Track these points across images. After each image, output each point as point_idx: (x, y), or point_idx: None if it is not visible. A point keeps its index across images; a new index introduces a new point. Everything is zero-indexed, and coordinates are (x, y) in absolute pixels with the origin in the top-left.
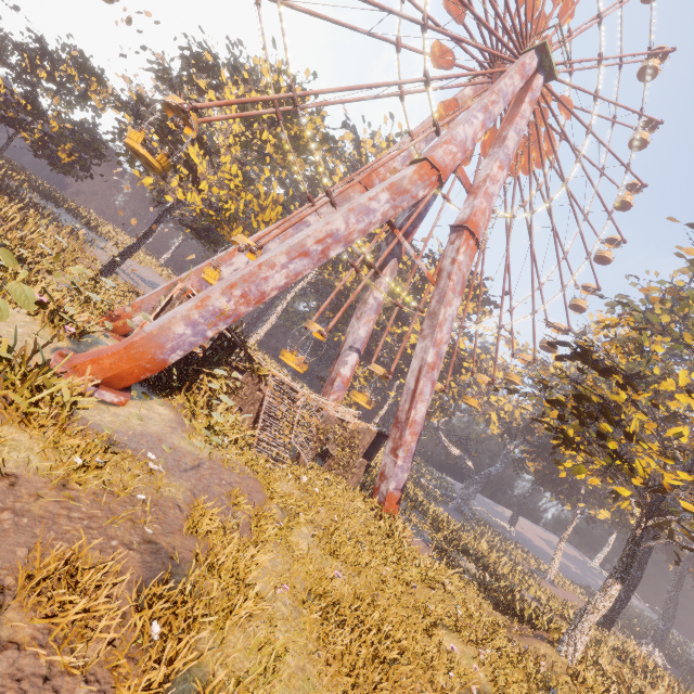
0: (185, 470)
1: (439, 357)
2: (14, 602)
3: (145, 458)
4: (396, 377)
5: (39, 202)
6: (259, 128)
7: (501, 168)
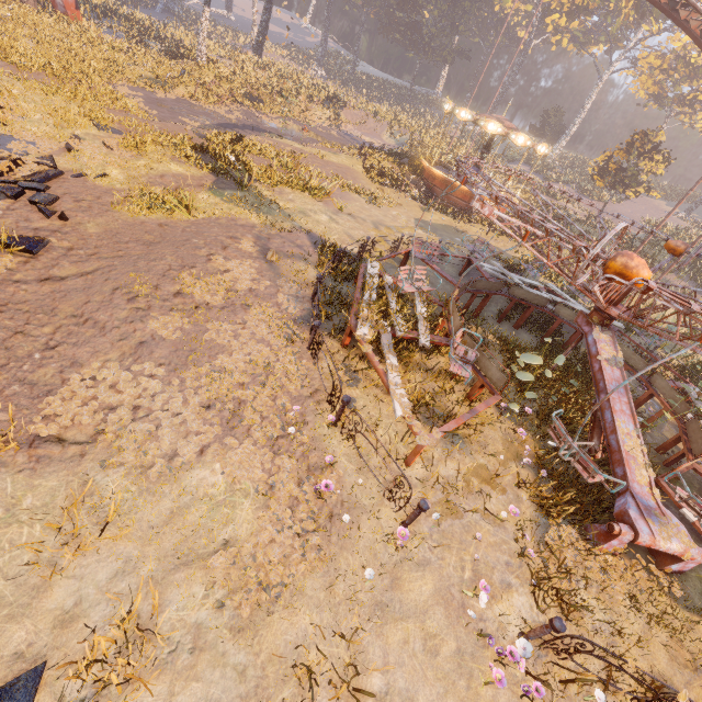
0: None
1: None
2: None
3: None
4: None
5: None
6: None
7: None
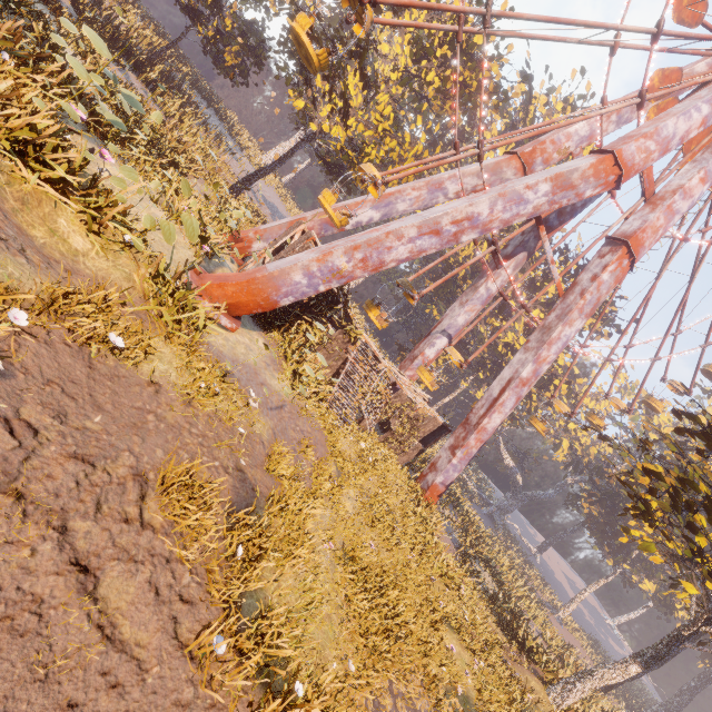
0: (271, 408)
1: (536, 375)
2: (153, 493)
3: (245, 390)
4: (475, 370)
5: (195, 98)
6: (427, 66)
7: (703, 181)
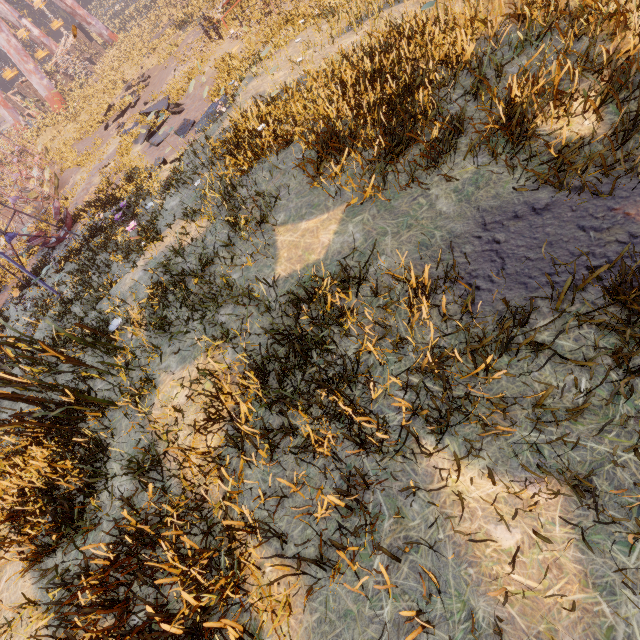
0: None
1: None
2: None
3: None
4: None
5: None
6: None
7: None
